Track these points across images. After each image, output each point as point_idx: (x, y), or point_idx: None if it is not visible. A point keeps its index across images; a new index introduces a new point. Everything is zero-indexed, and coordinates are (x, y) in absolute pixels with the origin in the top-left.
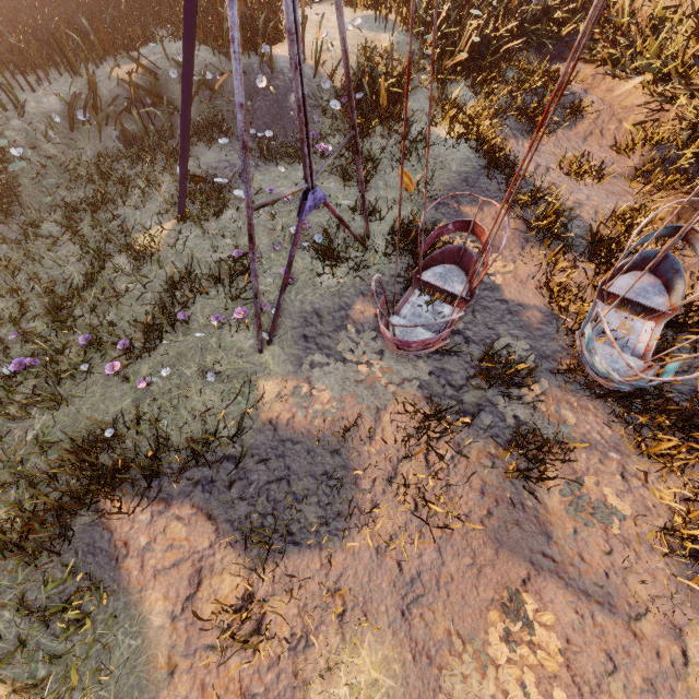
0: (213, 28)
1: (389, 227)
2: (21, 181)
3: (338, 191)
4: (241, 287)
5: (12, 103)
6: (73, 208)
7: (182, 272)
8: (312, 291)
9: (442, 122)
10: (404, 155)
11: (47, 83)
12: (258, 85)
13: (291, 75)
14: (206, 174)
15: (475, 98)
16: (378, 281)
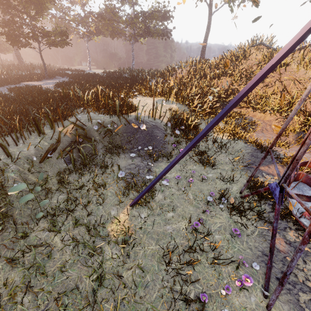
0: (111, 108)
1: (242, 184)
2: (13, 205)
3: (200, 170)
4: (219, 252)
5: (6, 154)
6: (54, 214)
7: (161, 248)
8: (247, 237)
9: (220, 133)
10: (221, 149)
11: (22, 139)
12: (141, 128)
13: (151, 122)
14: (134, 174)
15: (219, 123)
16: (266, 218)
